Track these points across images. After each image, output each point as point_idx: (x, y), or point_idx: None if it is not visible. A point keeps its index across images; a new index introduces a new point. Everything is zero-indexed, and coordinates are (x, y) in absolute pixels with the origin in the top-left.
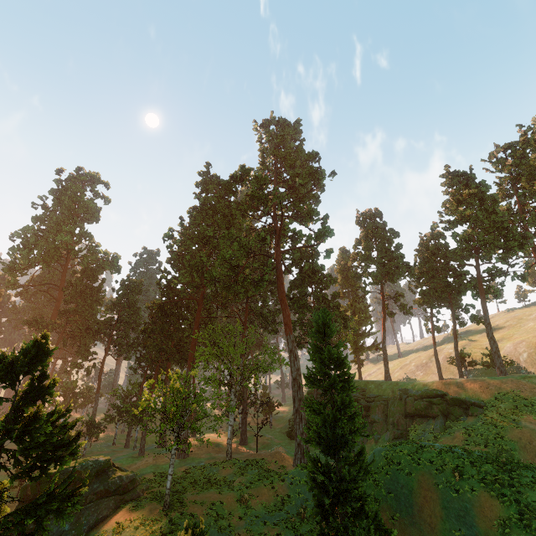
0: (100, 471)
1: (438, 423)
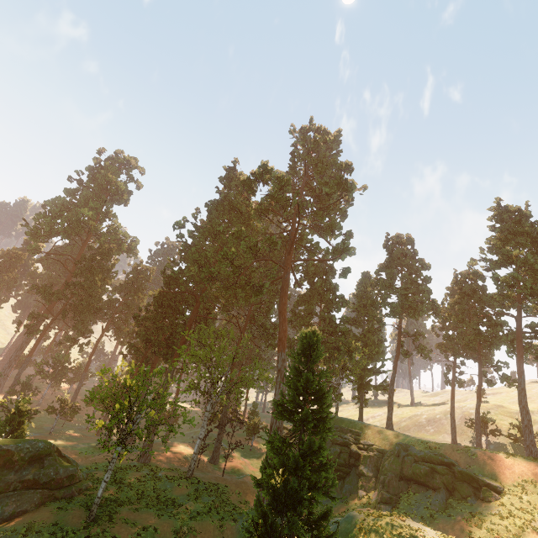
0: (36, 457)
1: (438, 498)
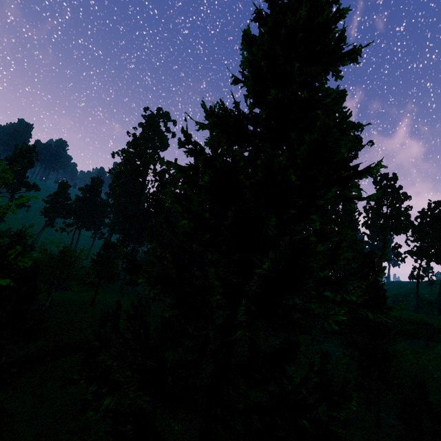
0: None
1: (422, 342)
